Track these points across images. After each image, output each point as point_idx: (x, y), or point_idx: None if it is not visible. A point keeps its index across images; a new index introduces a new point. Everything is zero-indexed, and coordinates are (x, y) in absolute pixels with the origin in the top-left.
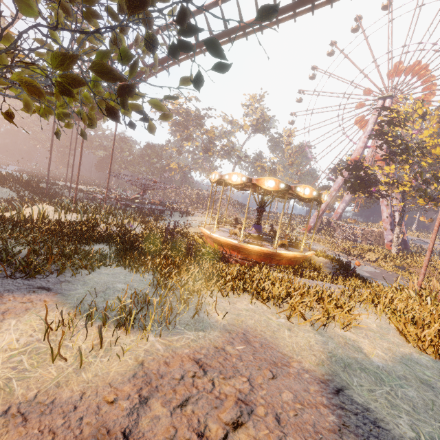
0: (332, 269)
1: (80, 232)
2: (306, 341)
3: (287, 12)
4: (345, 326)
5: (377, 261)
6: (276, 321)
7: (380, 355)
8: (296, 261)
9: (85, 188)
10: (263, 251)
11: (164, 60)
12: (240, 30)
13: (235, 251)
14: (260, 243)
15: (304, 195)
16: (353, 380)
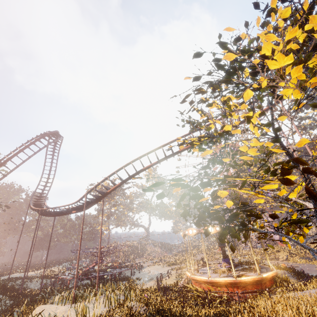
0: (293, 277)
1: None
2: None
3: None
4: None
5: (288, 258)
6: None
7: None
8: (272, 279)
9: (35, 272)
10: (255, 279)
11: (141, 171)
12: (180, 152)
13: (234, 287)
14: (241, 273)
15: None
16: None
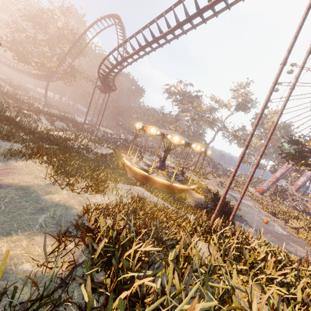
0: (197, 203)
1: (56, 140)
2: (31, 181)
3: (184, 24)
4: (69, 190)
5: (300, 229)
6: (39, 175)
7: (54, 199)
8: (168, 188)
9: (112, 132)
10: (141, 173)
11: (125, 59)
12: (159, 38)
13: (130, 170)
14: (152, 171)
15: (174, 141)
16: (11, 190)
